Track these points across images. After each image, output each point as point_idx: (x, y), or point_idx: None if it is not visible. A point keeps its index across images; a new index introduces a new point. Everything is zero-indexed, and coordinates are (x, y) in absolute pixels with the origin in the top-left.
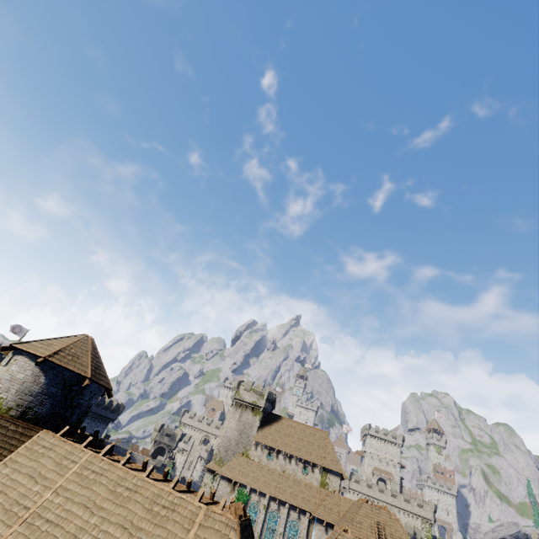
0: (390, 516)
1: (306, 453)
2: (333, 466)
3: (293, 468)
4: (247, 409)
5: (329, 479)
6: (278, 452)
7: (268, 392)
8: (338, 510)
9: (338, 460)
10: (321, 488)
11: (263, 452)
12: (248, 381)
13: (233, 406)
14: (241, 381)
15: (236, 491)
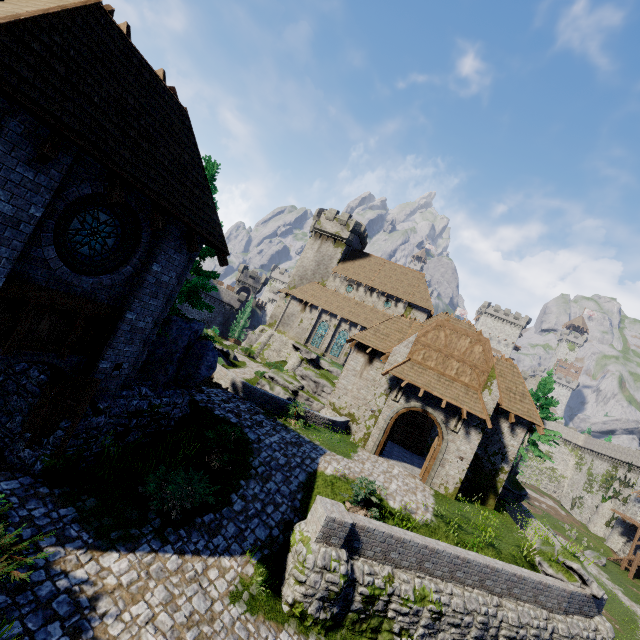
0: (470, 327)
1: (392, 289)
2: (422, 303)
3: (373, 301)
4: (327, 241)
5: (414, 315)
6: (358, 285)
7: (354, 222)
8: None
9: (429, 299)
10: None
11: (341, 284)
12: (331, 209)
13: (312, 237)
14: (323, 210)
15: (306, 311)
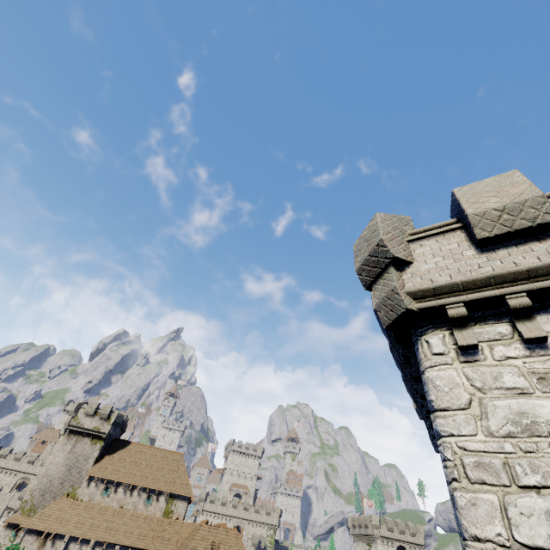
0: (227, 533)
1: (154, 481)
2: (182, 490)
3: (134, 501)
4: (84, 438)
5: (175, 506)
6: (118, 485)
7: (117, 415)
8: (177, 539)
9: (188, 482)
10: (163, 518)
11: (97, 488)
12: (91, 403)
13: (65, 435)
14: (82, 404)
15: (47, 545)
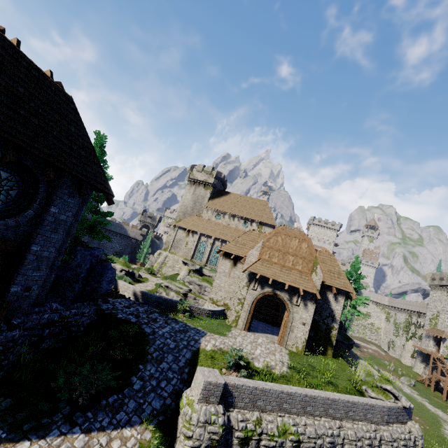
0: (300, 233)
1: (247, 214)
2: (268, 221)
3: (236, 223)
4: (199, 186)
5: (264, 230)
6: (224, 214)
7: (216, 172)
8: None
9: (272, 218)
10: None
11: (212, 214)
12: (199, 165)
13: (188, 184)
14: (194, 165)
15: (190, 236)
